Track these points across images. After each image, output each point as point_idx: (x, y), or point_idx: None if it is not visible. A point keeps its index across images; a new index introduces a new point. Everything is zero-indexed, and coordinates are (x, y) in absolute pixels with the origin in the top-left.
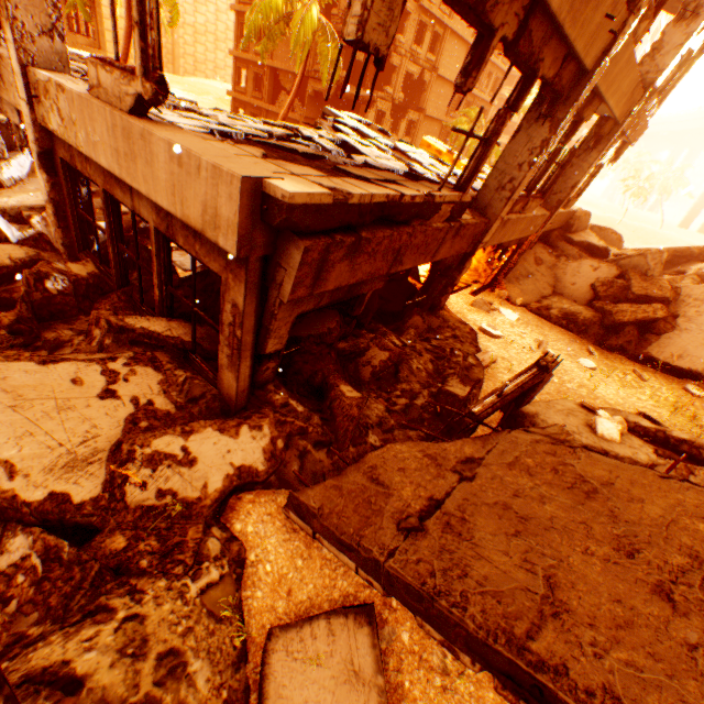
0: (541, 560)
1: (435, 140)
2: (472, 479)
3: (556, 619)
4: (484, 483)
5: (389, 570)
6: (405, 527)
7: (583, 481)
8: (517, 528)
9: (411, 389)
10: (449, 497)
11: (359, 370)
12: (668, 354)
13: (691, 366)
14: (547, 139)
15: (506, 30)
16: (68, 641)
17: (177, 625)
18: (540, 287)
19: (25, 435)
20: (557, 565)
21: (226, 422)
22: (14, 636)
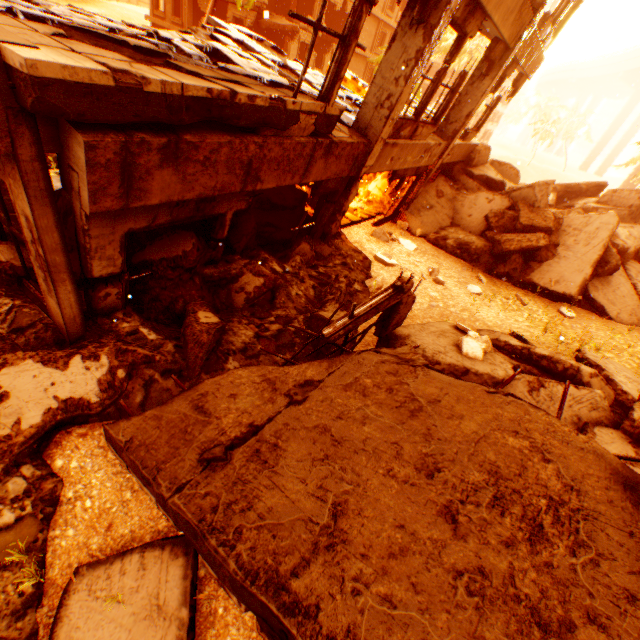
0: (337, 486)
1: None
2: (301, 402)
3: (329, 552)
4: (312, 406)
5: (173, 507)
6: (206, 458)
7: (413, 399)
8: (328, 452)
9: (287, 315)
10: (270, 423)
11: (232, 296)
12: (547, 280)
13: (566, 291)
14: (421, 49)
15: None
16: None
17: None
18: (440, 219)
19: None
20: (352, 491)
21: (52, 353)
22: None
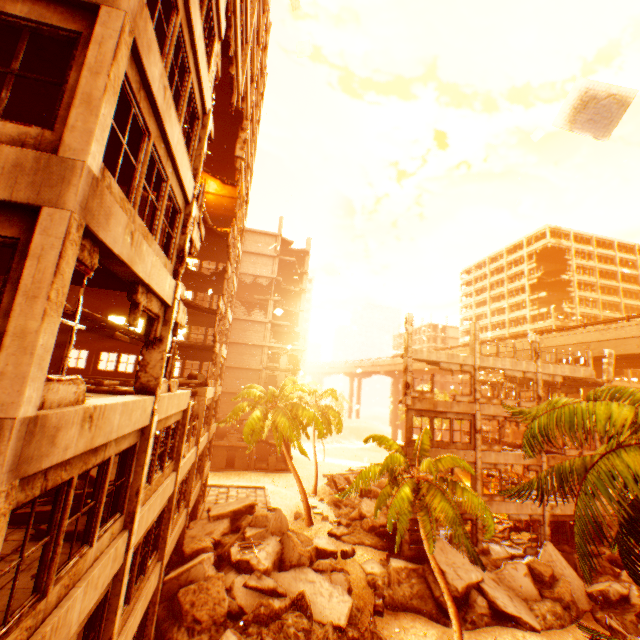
0: None
1: None
2: None
3: None
4: None
5: None
6: None
7: None
8: None
9: None
10: None
11: None
12: None
13: None
14: None
15: None
16: None
17: None
18: None
19: None
20: None
21: None
22: None
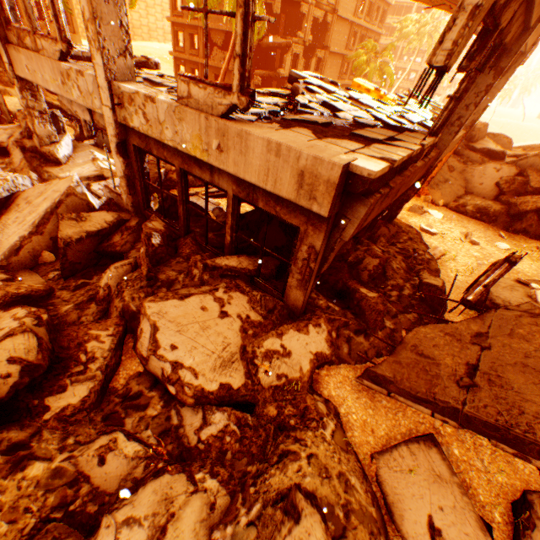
0: None
1: (362, 80)
2: (489, 348)
3: None
4: (499, 350)
5: (467, 413)
6: (464, 385)
7: None
8: (539, 379)
9: (397, 284)
10: (480, 362)
11: (359, 274)
12: None
13: None
14: (491, 84)
15: (504, 22)
16: (286, 473)
17: (333, 457)
18: (455, 189)
19: (192, 349)
20: None
21: (298, 325)
22: (240, 472)
